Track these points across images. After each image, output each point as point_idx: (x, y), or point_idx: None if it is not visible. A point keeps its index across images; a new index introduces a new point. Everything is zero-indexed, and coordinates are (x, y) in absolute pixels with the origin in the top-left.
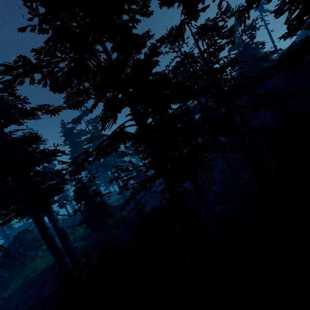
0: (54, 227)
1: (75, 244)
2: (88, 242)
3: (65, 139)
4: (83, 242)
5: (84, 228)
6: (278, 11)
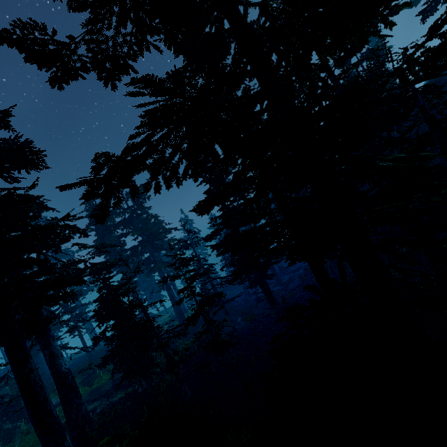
0: (51, 370)
1: (90, 406)
2: (116, 401)
3: (90, 222)
4: (106, 400)
5: (110, 373)
6: (428, 12)
